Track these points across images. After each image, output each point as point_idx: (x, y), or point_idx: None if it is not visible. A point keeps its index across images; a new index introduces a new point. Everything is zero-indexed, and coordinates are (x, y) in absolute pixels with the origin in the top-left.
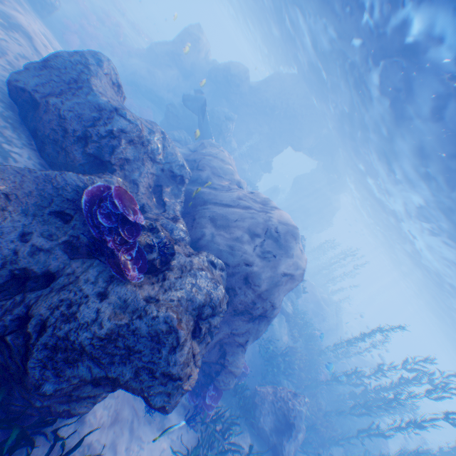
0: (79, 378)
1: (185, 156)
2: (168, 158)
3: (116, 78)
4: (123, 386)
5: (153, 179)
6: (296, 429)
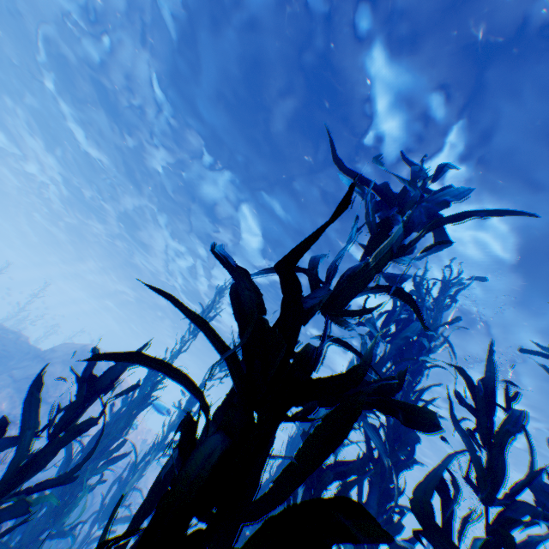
0: None
1: None
2: None
3: None
4: None
5: None
6: None
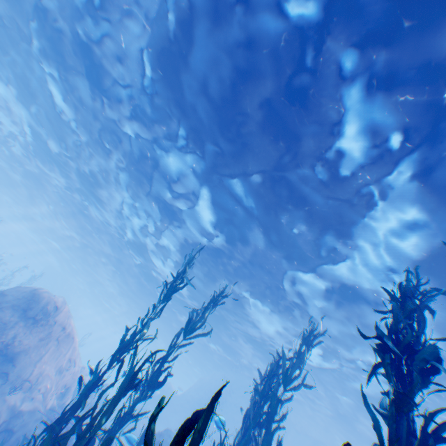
0: None
1: None
2: None
3: None
4: None
5: None
6: None
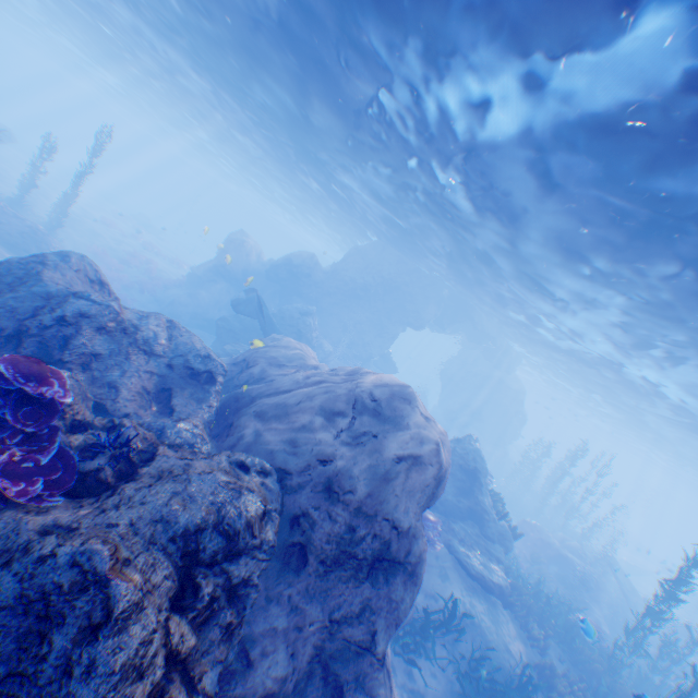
0: None
1: (231, 359)
2: (178, 348)
3: (96, 273)
4: None
5: (153, 380)
6: None
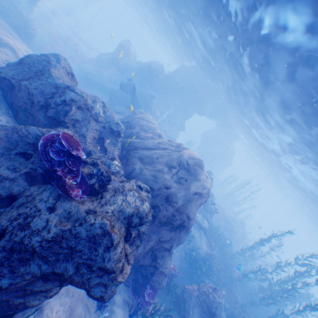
0: (31, 274)
1: (122, 120)
2: (107, 119)
3: (70, 69)
4: (67, 280)
5: (97, 133)
6: (218, 317)
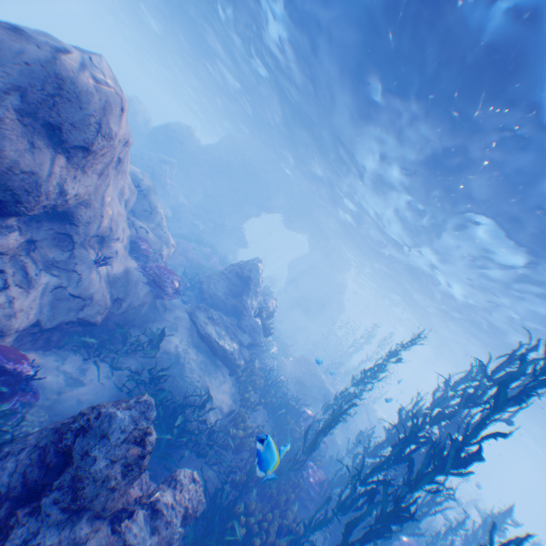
0: None
1: None
2: None
3: None
4: None
5: None
6: (81, 473)
